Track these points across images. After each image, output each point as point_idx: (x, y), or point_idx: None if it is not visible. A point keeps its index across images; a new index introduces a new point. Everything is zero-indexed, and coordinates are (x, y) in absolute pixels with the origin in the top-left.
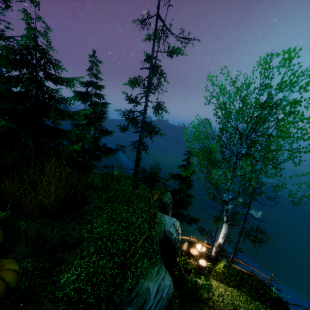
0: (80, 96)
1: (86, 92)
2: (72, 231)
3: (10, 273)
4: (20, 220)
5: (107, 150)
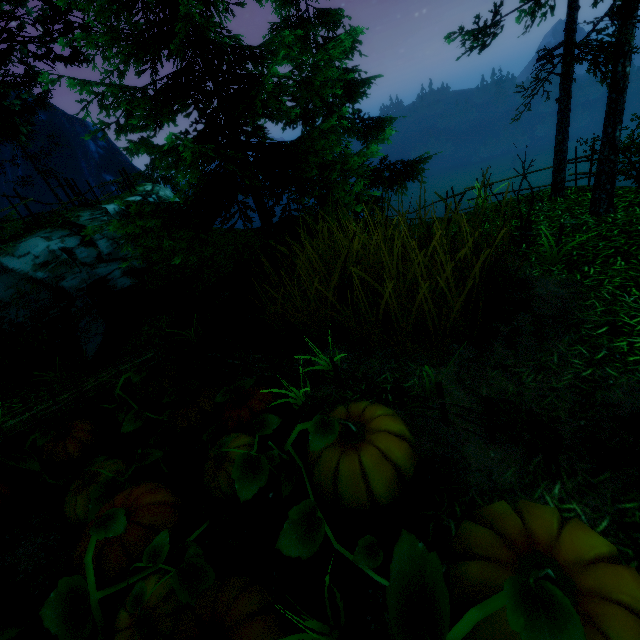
0: (291, 33)
1: (298, 17)
2: (595, 370)
3: (626, 577)
4: (382, 368)
5: (397, 173)
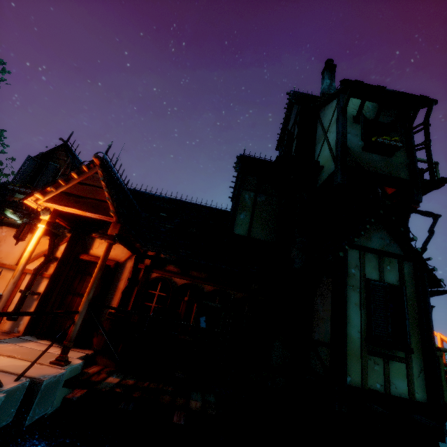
0: None
1: None
2: None
3: None
4: None
5: None
